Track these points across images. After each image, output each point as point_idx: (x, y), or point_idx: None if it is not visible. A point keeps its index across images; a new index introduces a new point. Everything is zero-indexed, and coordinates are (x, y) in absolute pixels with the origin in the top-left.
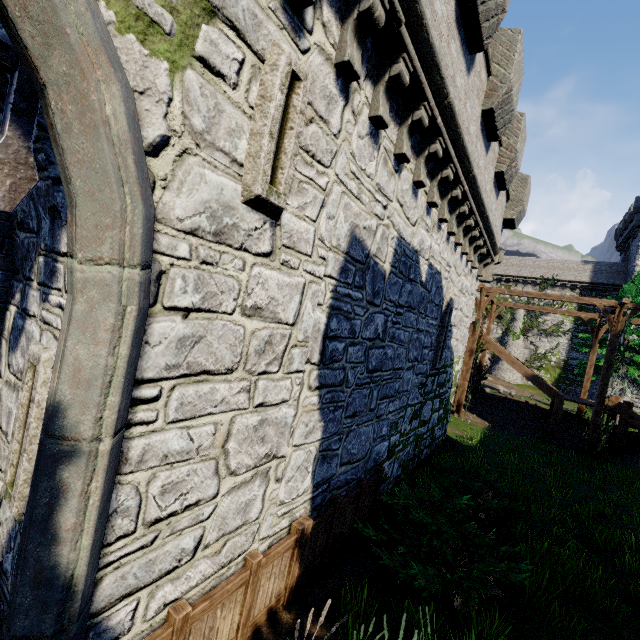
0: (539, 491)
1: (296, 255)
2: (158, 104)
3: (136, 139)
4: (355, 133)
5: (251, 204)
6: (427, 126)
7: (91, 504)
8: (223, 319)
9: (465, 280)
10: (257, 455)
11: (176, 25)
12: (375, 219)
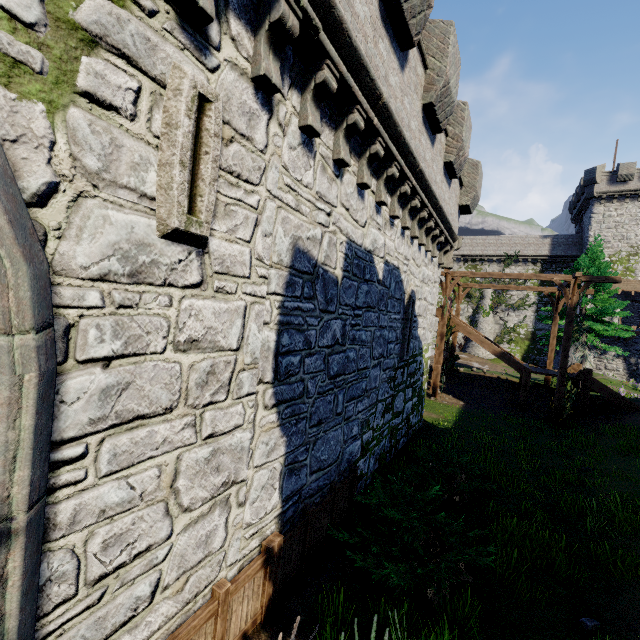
0: (510, 466)
1: (232, 279)
2: (38, 150)
3: (10, 195)
4: (285, 145)
5: (170, 237)
6: (365, 128)
7: (11, 585)
8: (153, 360)
9: (426, 270)
10: (213, 486)
11: (48, 61)
12: (319, 228)
